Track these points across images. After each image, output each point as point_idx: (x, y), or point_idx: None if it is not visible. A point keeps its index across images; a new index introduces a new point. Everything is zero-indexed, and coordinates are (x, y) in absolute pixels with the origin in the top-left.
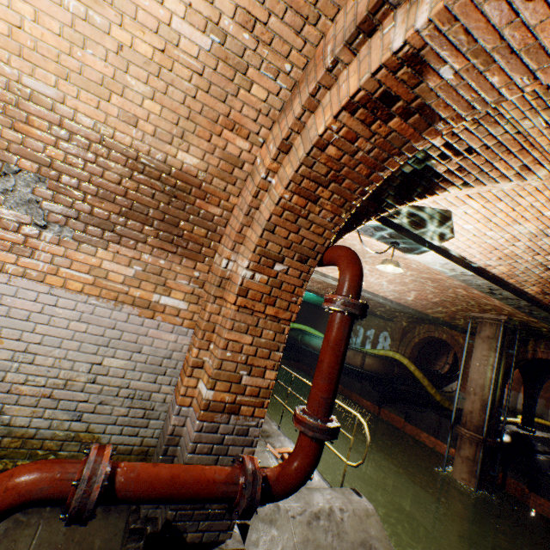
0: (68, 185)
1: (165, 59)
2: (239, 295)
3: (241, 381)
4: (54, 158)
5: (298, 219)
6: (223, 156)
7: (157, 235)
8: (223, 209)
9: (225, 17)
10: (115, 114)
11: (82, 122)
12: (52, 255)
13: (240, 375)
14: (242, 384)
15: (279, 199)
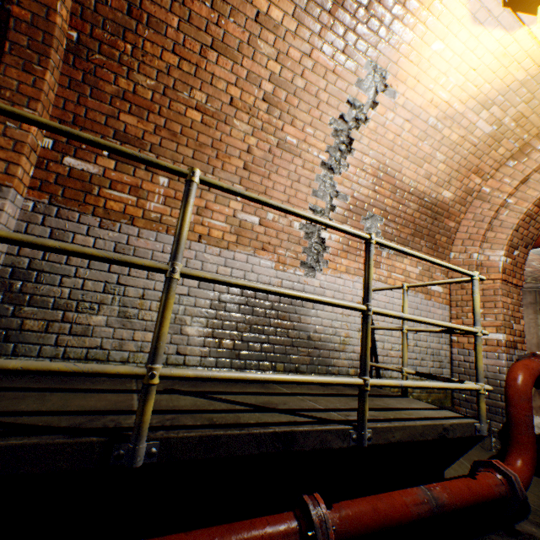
0: (390, 220)
1: (461, 141)
2: (502, 273)
3: (512, 327)
4: (387, 205)
5: (530, 221)
6: (464, 190)
7: (425, 245)
8: (455, 223)
9: (507, 117)
10: (421, 174)
11: (404, 181)
12: (387, 265)
13: (511, 323)
14: (513, 329)
15: (526, 211)
